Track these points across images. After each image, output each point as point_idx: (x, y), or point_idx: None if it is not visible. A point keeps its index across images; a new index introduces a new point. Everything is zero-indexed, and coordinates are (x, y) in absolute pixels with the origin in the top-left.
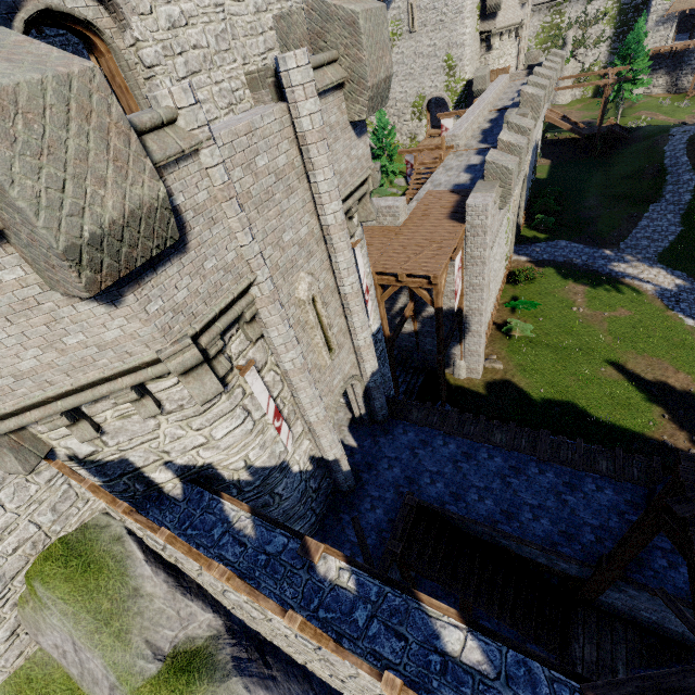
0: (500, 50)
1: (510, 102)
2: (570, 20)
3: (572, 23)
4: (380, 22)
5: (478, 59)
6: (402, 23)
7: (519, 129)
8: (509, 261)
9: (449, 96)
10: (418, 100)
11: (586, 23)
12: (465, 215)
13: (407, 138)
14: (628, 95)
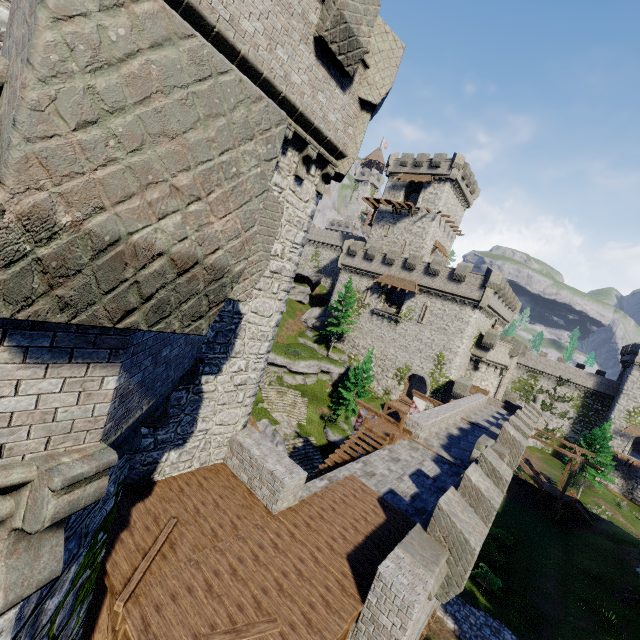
0: (484, 374)
1: (484, 422)
2: (542, 387)
3: (543, 390)
4: (233, 115)
5: (464, 370)
6: (415, 313)
7: (493, 471)
8: (431, 620)
9: (430, 380)
10: (404, 368)
11: (555, 397)
12: (375, 572)
13: (382, 390)
14: (590, 477)
